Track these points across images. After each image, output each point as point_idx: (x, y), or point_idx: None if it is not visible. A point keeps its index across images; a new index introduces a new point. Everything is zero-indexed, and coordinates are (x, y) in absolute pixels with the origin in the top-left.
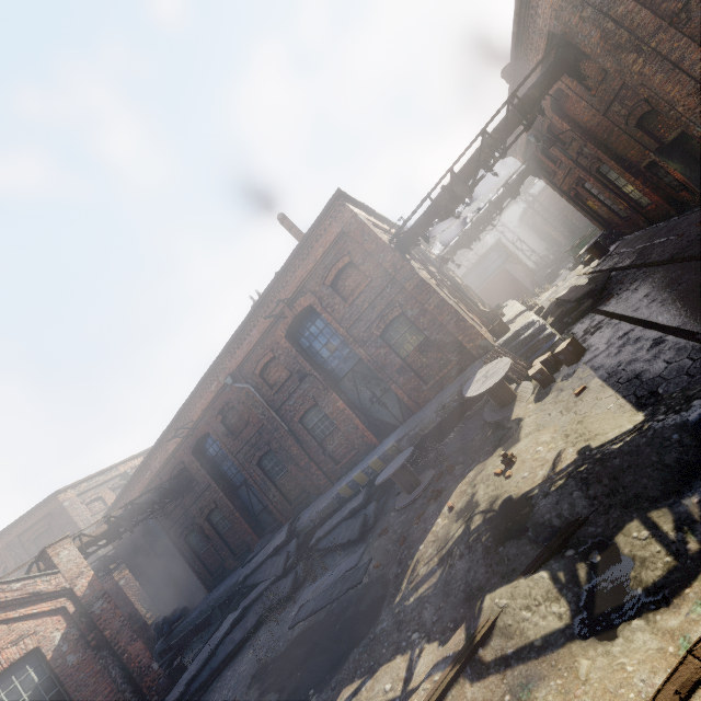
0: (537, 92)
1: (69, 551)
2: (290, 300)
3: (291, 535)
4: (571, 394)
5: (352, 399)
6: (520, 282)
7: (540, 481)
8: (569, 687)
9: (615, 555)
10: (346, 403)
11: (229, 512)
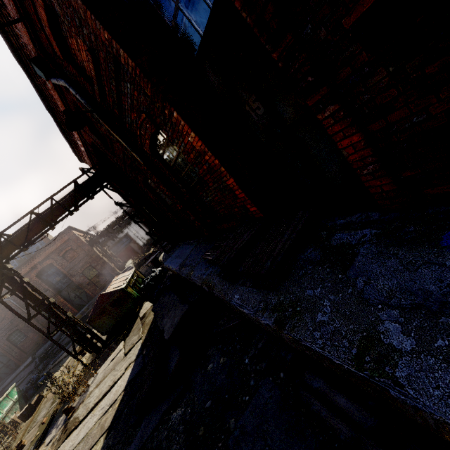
0: (130, 211)
1: None
2: (41, 261)
3: (33, 360)
4: None
5: (66, 298)
6: (137, 251)
7: None
8: None
9: None
10: (64, 299)
11: None
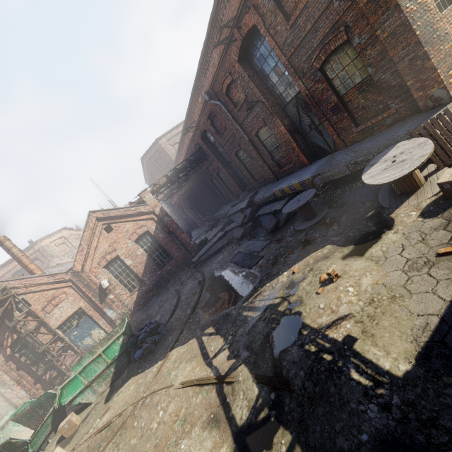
0: None
1: (149, 196)
2: (236, 19)
3: (251, 202)
4: (440, 244)
5: (295, 122)
6: None
7: (315, 326)
8: (217, 446)
9: (274, 431)
10: (287, 128)
11: (226, 175)
